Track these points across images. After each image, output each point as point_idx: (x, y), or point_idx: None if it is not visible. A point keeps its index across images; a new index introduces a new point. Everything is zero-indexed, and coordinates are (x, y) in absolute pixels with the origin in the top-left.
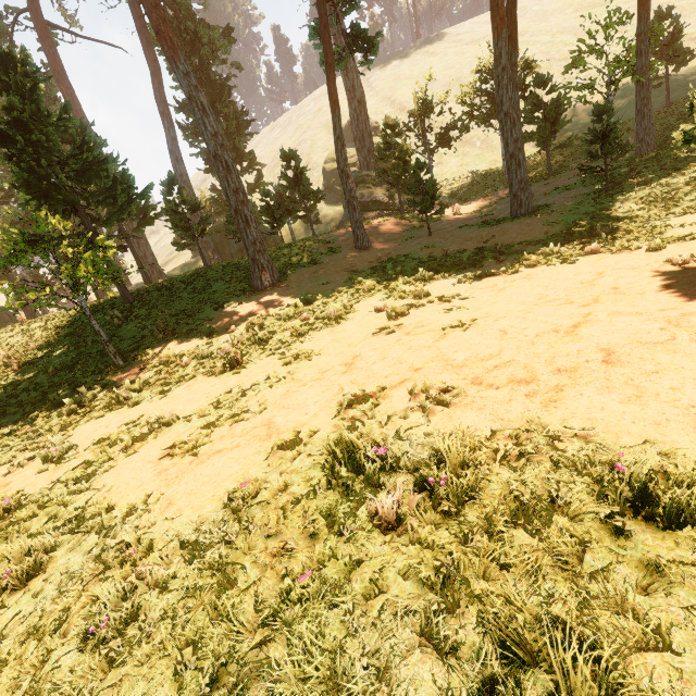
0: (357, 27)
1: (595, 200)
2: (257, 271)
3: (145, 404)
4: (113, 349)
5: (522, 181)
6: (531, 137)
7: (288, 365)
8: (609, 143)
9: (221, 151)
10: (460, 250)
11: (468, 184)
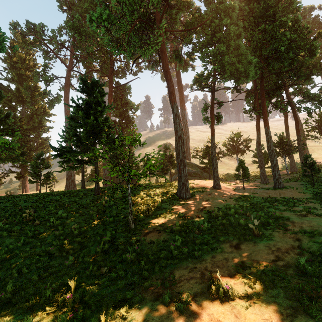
0: (218, 113)
1: (313, 186)
2: (184, 189)
3: (209, 255)
4: (132, 217)
5: (279, 174)
6: (256, 162)
7: (314, 237)
8: (315, 167)
9: (182, 135)
10: (272, 196)
11: (222, 174)
